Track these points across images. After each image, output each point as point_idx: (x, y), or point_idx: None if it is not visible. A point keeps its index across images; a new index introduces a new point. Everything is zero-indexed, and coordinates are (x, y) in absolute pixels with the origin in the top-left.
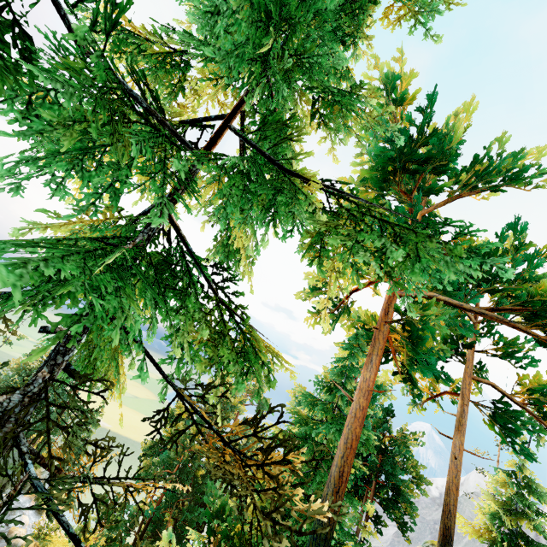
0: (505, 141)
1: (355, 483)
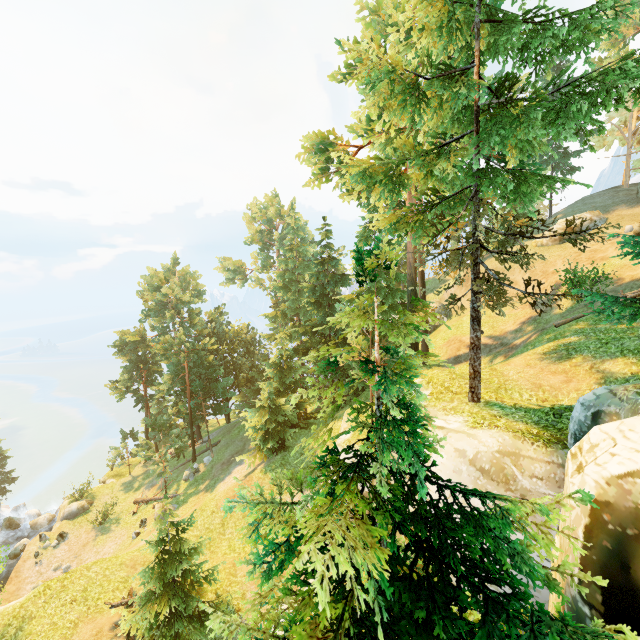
0: None
1: None
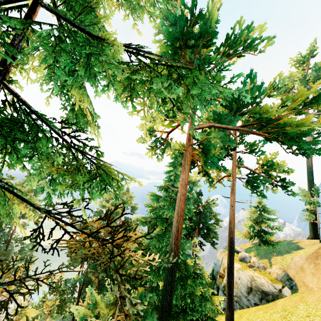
0: (242, 22)
1: (188, 231)
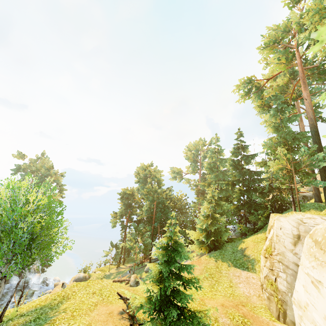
0: None
1: None
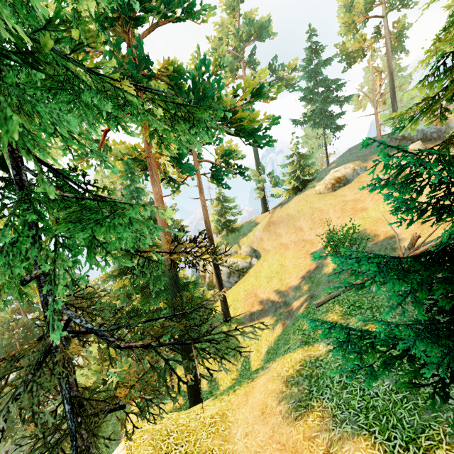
0: None
1: None
